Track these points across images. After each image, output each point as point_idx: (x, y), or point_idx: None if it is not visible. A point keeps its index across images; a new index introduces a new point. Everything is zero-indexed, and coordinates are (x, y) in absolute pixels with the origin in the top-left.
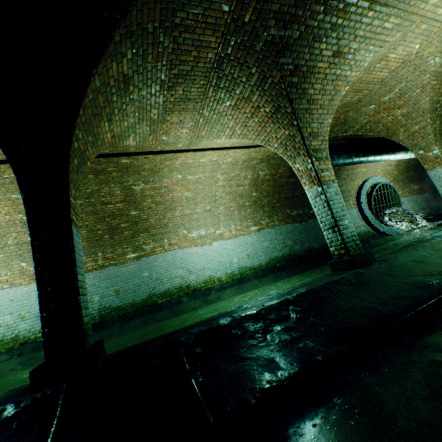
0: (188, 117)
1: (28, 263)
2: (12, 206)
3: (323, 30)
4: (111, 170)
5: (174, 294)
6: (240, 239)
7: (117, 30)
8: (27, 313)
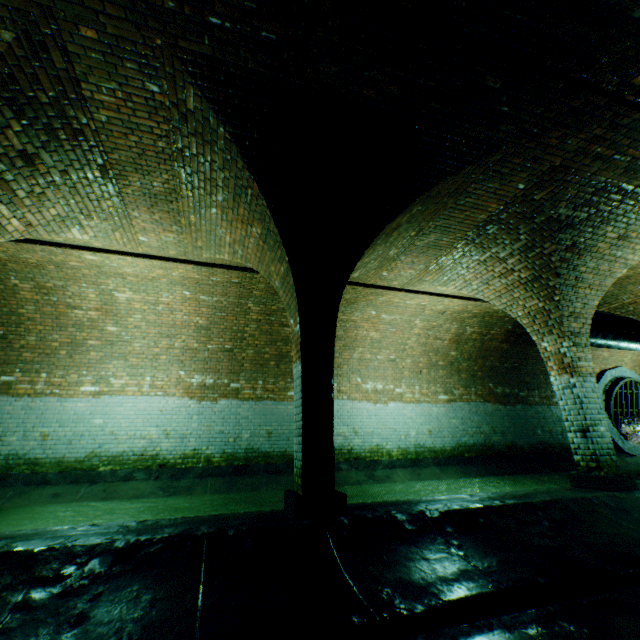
0: (423, 260)
1: (187, 372)
2: (195, 307)
3: (614, 215)
4: None
5: None
6: (423, 407)
7: (421, 196)
8: (172, 430)
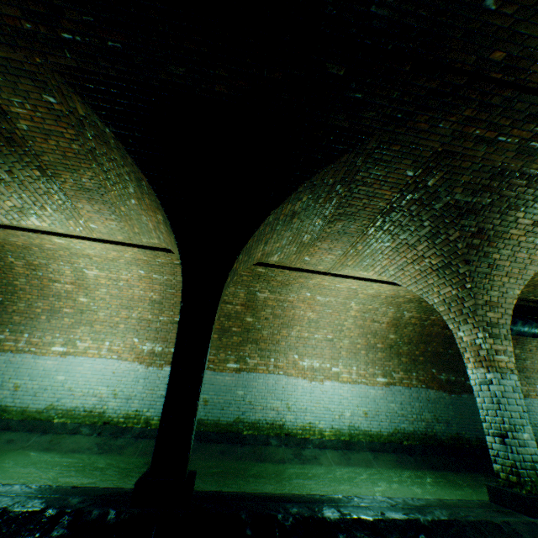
0: (338, 246)
1: (140, 340)
2: (149, 284)
3: (522, 200)
4: (244, 274)
5: (263, 429)
6: (360, 388)
7: (303, 184)
8: (120, 391)
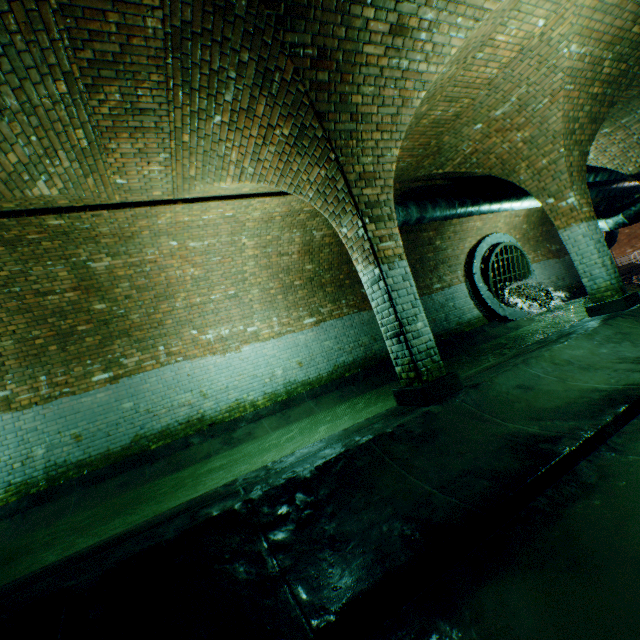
0: (152, 143)
1: None
2: None
3: None
4: (35, 237)
5: (178, 433)
6: (287, 340)
7: None
8: None
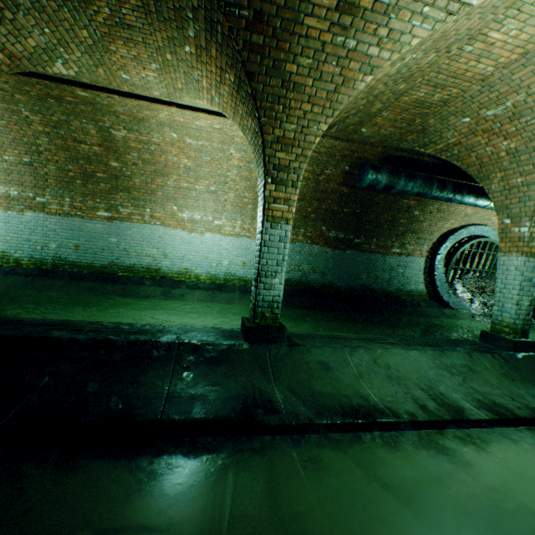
0: (143, 53)
1: None
2: None
3: None
4: (72, 100)
5: (139, 273)
6: (242, 242)
7: None
8: None
